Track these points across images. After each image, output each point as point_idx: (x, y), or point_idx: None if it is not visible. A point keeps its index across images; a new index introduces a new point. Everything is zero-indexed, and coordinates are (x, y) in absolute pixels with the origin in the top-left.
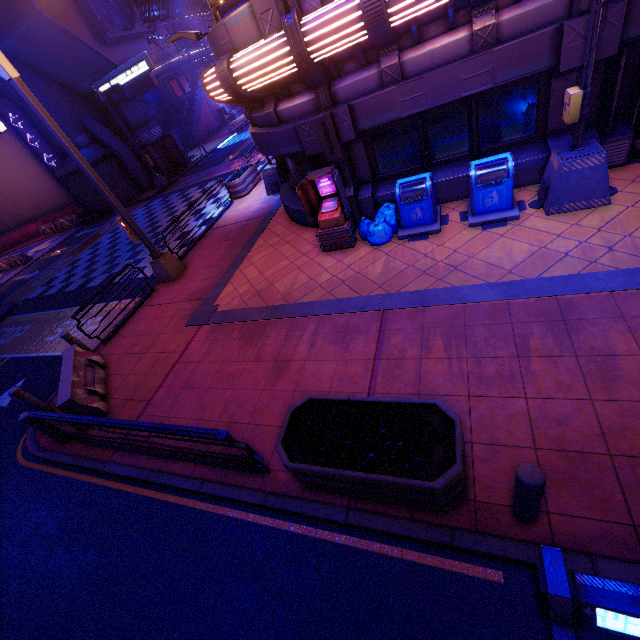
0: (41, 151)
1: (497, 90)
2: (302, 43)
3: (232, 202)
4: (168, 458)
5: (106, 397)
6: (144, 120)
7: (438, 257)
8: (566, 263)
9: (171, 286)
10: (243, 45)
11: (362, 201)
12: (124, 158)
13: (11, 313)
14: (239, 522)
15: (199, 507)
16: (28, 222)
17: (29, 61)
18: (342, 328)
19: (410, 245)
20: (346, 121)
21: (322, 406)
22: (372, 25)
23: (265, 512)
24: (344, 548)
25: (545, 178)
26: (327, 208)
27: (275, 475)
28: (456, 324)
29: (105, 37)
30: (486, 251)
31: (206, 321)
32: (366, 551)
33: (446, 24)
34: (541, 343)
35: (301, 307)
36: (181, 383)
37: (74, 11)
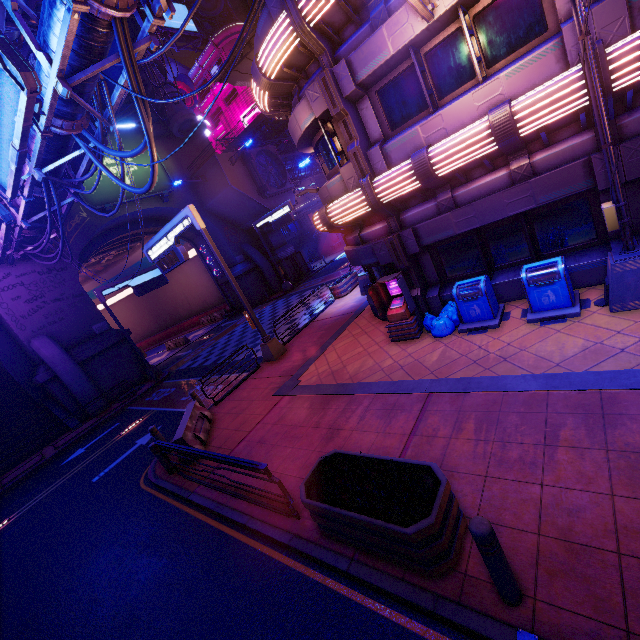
0: (213, 267)
1: (546, 207)
2: (373, 193)
3: (333, 301)
4: (232, 495)
5: (206, 444)
6: (283, 243)
7: (491, 349)
8: (619, 359)
9: (272, 364)
10: (337, 197)
11: (430, 299)
12: (264, 270)
13: (167, 379)
14: (268, 558)
15: (243, 540)
16: (195, 315)
17: (219, 213)
18: (390, 406)
19: (468, 338)
20: (411, 239)
21: (344, 460)
22: (422, 178)
23: (289, 553)
24: (342, 598)
25: (606, 278)
26: (395, 305)
27: (303, 521)
28: (491, 409)
29: (266, 194)
30: (539, 345)
31: (288, 392)
32: (360, 604)
33: (488, 168)
34: (572, 434)
35: (362, 386)
36: (257, 439)
37: (250, 182)
